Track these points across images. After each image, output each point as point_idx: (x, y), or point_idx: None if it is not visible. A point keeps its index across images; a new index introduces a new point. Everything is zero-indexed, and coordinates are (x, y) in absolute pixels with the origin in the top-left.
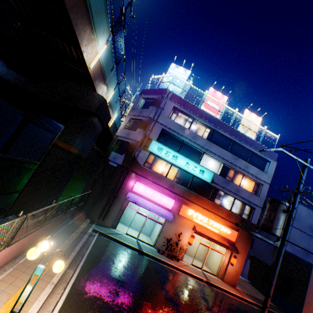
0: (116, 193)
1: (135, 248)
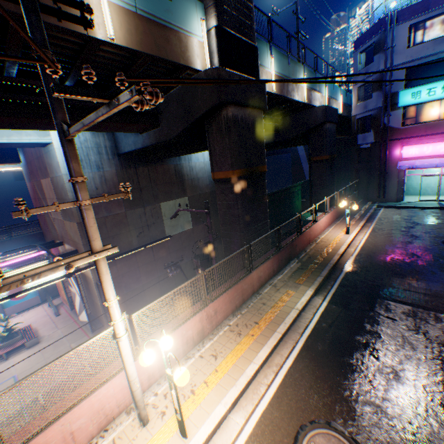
0: (383, 170)
1: (433, 208)
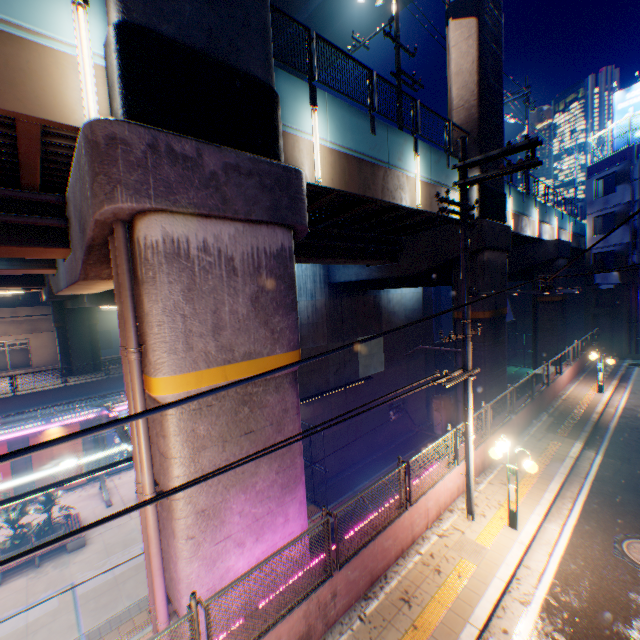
0: (635, 319)
1: None
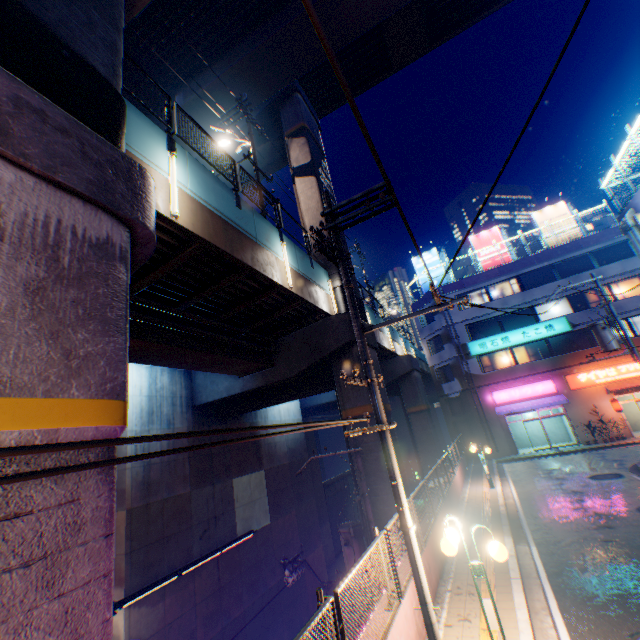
0: (484, 418)
1: (553, 453)
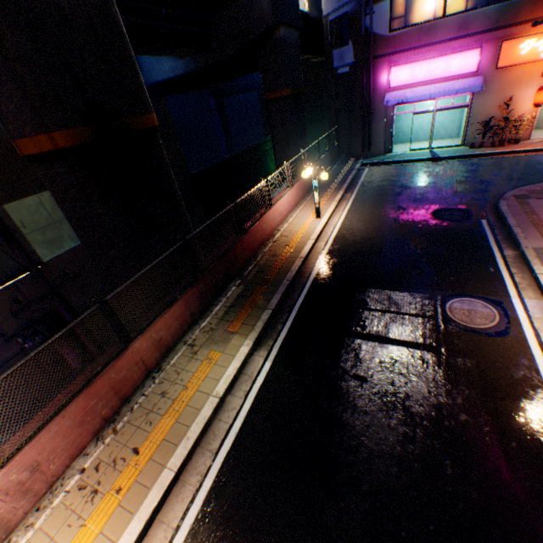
0: (368, 109)
1: (425, 160)
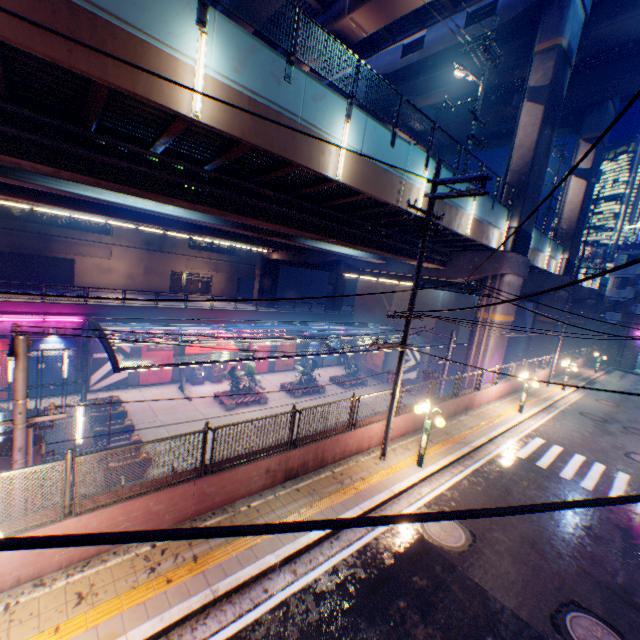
0: (622, 343)
1: None
